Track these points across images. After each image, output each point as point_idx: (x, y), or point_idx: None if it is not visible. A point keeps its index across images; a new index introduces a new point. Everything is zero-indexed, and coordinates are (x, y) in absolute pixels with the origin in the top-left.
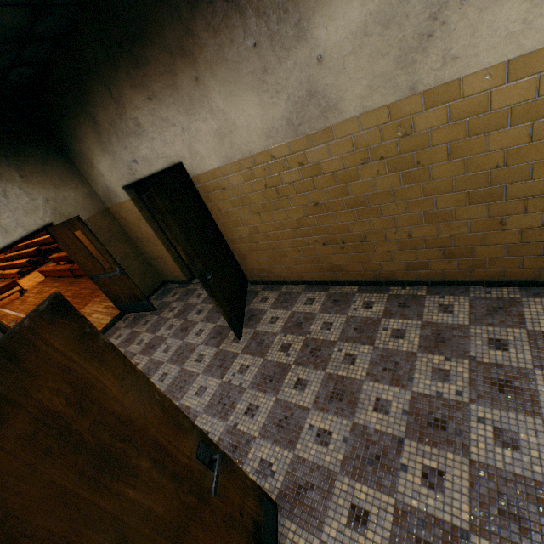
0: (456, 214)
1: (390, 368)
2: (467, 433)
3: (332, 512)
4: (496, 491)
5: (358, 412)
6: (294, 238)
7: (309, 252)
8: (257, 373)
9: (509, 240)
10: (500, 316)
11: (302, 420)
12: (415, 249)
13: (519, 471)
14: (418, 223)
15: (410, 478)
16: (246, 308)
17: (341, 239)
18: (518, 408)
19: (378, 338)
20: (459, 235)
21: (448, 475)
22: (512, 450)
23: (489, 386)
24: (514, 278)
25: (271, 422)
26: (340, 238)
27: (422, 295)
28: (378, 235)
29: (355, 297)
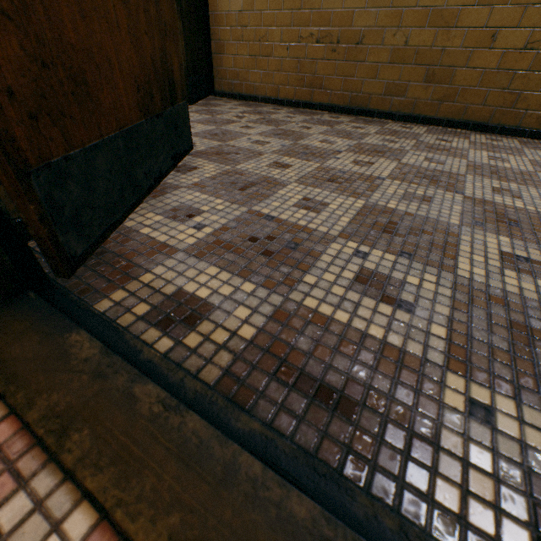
0: (460, 18)
1: (344, 135)
2: (402, 157)
3: (253, 162)
4: (417, 173)
5: (302, 141)
6: (289, 26)
7: (297, 53)
8: (201, 119)
9: (489, 64)
10: (450, 135)
11: (241, 137)
12: (403, 64)
13: (440, 170)
14: (421, 24)
15: (340, 161)
16: (205, 102)
17: (338, 36)
18: (450, 157)
19: (338, 127)
20: (451, 49)
21: (377, 164)
22: (438, 165)
23: (429, 149)
24: (472, 118)
25: (205, 133)
26: (337, 35)
27: (388, 122)
28: (377, 37)
29: (324, 114)
